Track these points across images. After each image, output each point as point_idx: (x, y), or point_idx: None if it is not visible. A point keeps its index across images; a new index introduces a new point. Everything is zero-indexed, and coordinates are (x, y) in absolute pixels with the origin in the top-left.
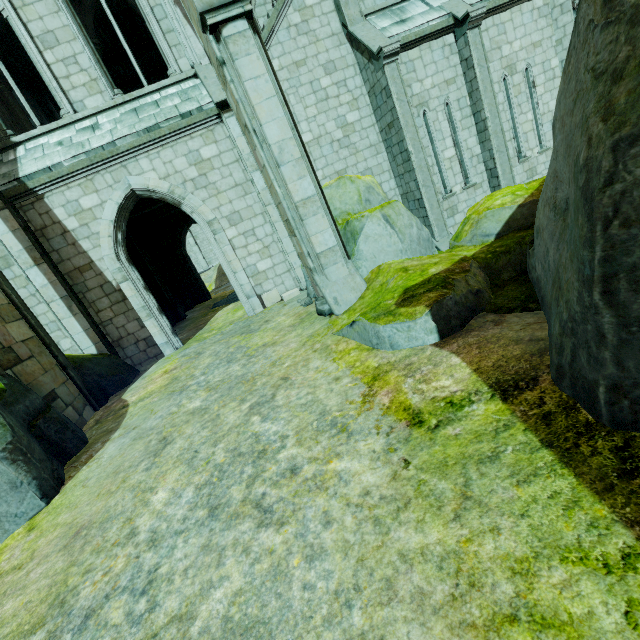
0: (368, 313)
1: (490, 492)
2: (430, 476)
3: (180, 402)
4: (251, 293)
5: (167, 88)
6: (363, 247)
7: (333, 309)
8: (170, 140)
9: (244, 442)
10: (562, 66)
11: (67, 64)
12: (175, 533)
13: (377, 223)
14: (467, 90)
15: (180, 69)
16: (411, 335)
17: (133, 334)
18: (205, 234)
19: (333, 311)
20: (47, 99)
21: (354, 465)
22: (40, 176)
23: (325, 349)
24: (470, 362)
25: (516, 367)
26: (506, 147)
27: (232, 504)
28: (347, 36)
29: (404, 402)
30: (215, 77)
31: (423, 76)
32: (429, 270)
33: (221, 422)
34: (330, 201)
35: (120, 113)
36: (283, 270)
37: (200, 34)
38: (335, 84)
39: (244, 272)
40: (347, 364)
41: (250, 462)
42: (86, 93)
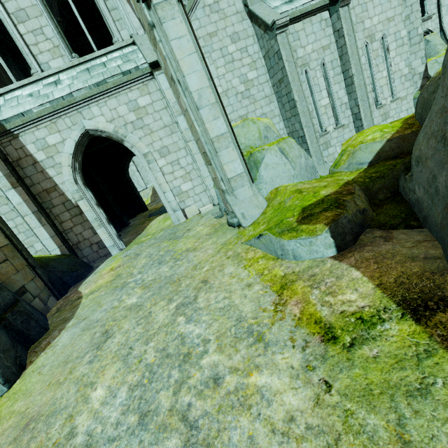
0: (273, 228)
1: (432, 439)
2: (356, 406)
3: (121, 297)
4: (176, 208)
5: (112, 53)
6: (263, 173)
7: (241, 222)
8: (114, 92)
9: (171, 343)
10: (409, 36)
11: (35, 34)
12: (108, 440)
13: (274, 154)
14: (338, 54)
15: (122, 38)
16: (312, 249)
17: (88, 239)
18: (142, 163)
19: (241, 224)
20: (26, 64)
21: (274, 381)
22: (15, 120)
23: (236, 256)
24: (371, 277)
25: (420, 285)
26: (367, 97)
27: (160, 412)
28: (248, 14)
29: (314, 314)
30: (148, 44)
31: (305, 43)
32: (320, 192)
33: (152, 320)
34: (237, 138)
35: (76, 72)
36: (200, 190)
37: (135, 6)
38: (239, 50)
39: (171, 192)
40: (257, 271)
41: (176, 365)
42: (50, 57)
